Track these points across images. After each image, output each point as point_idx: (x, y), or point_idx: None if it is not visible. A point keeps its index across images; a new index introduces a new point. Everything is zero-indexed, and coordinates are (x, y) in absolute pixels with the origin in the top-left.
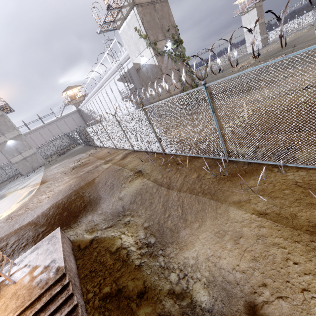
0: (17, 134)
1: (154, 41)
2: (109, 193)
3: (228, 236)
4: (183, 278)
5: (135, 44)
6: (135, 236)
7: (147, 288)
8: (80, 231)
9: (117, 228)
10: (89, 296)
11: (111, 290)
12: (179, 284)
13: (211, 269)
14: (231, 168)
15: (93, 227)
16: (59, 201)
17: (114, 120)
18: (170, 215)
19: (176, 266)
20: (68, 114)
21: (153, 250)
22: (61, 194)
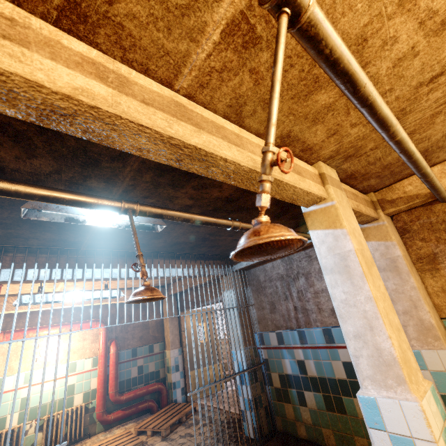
0: None
1: None
2: None
3: None
4: None
5: None
6: None
7: None
8: None
9: None
10: None
11: None
12: None
13: None
14: None
15: None
16: None
17: None
18: None
19: None
20: None
21: None
22: None
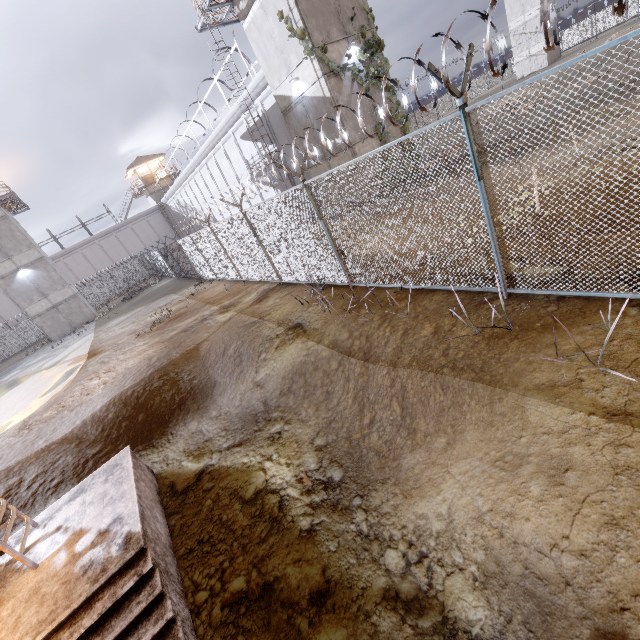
0: (36, 257)
1: (322, 44)
2: (234, 374)
3: (530, 467)
4: (419, 563)
5: (279, 51)
6: (296, 464)
7: (333, 583)
8: (173, 455)
9: (254, 447)
10: (200, 598)
11: (248, 586)
12: (410, 576)
13: (490, 546)
14: (516, 310)
15: (200, 445)
16: (127, 392)
17: (239, 218)
18: (374, 418)
19: (397, 535)
20: (141, 215)
21: (339, 497)
22: (132, 376)
